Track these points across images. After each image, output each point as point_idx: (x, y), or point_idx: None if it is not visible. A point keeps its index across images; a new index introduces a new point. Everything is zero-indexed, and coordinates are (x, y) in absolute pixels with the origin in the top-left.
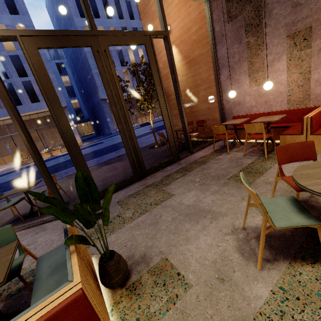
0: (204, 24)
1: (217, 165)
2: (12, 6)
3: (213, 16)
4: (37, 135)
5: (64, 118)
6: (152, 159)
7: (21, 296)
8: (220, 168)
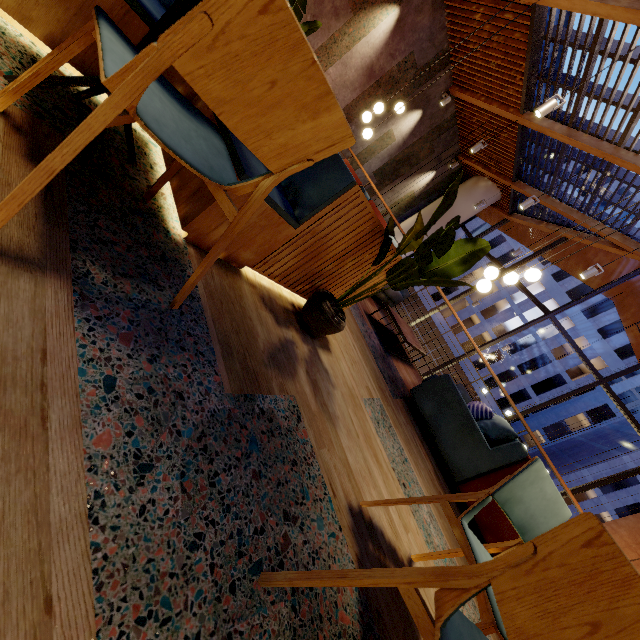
0: None
1: None
2: None
3: None
4: None
5: None
6: None
7: None
8: None
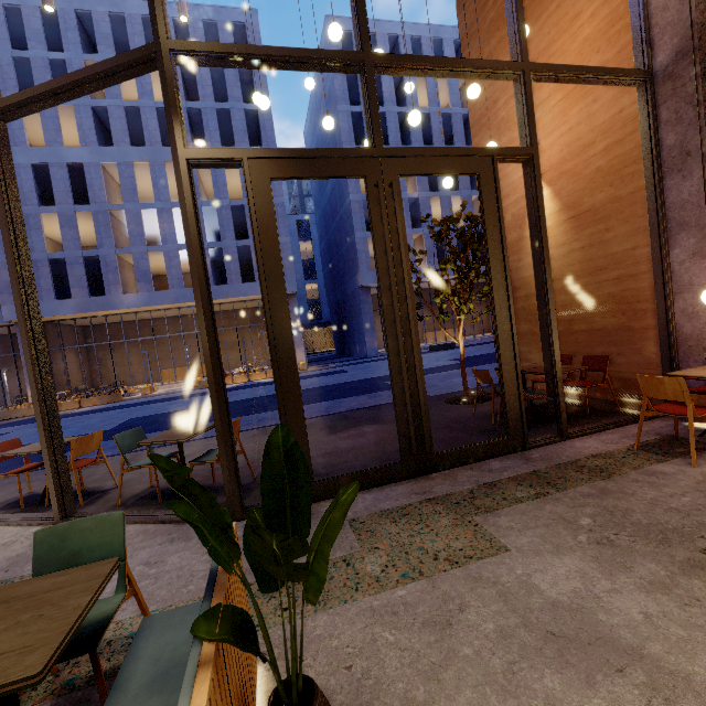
0: (631, 133)
1: (655, 491)
2: (255, 135)
3: (661, 113)
4: (236, 339)
5: (284, 309)
6: (450, 431)
7: (87, 703)
8: (668, 506)
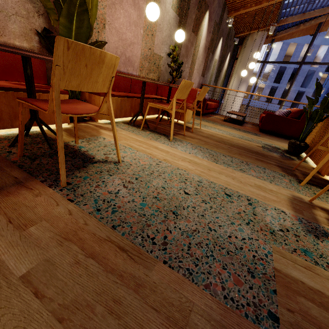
0: None
1: None
2: None
3: None
4: (258, 121)
5: None
6: None
7: None
8: None
